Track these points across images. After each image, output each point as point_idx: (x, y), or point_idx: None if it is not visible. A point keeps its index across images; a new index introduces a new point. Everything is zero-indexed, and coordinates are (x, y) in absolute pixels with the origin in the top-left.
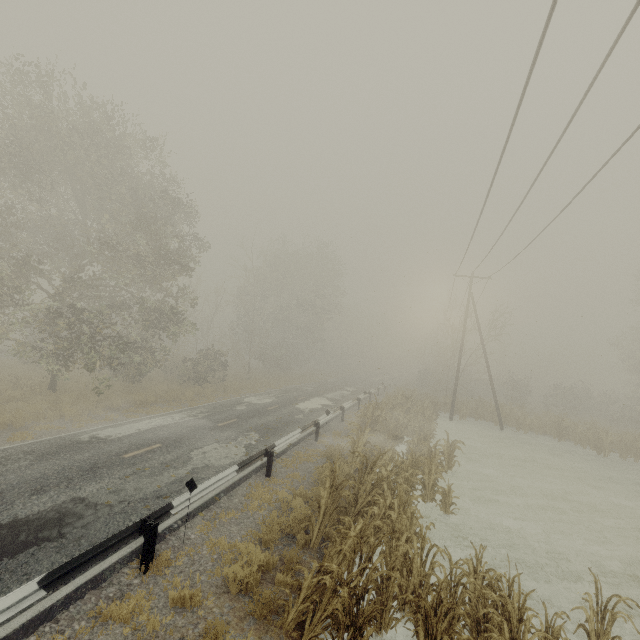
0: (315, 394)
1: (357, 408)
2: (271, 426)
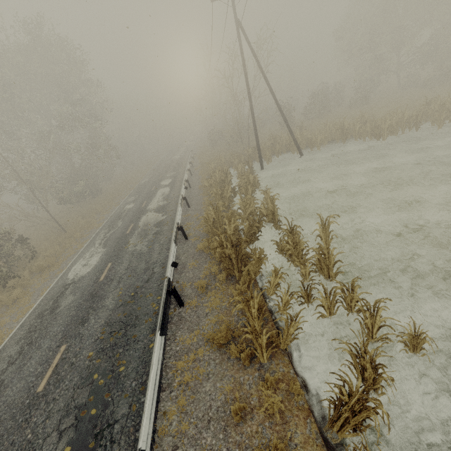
0: (140, 212)
1: (187, 205)
2: (117, 323)
